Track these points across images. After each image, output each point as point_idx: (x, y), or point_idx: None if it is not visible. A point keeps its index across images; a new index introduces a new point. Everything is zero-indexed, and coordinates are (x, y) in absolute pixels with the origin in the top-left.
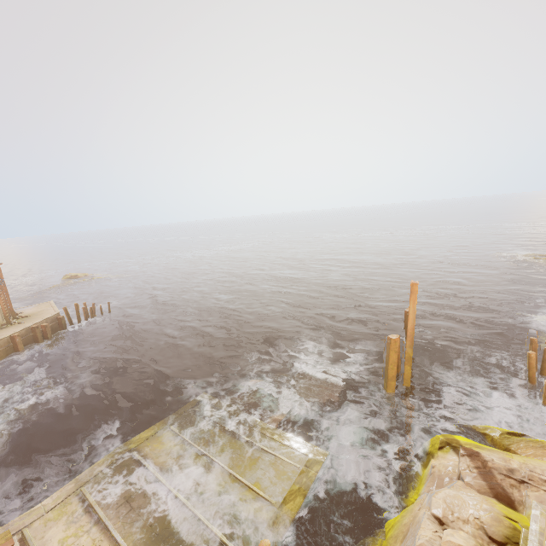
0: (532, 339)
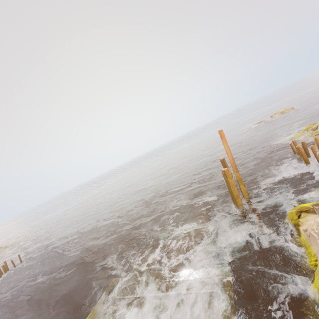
0: (292, 141)
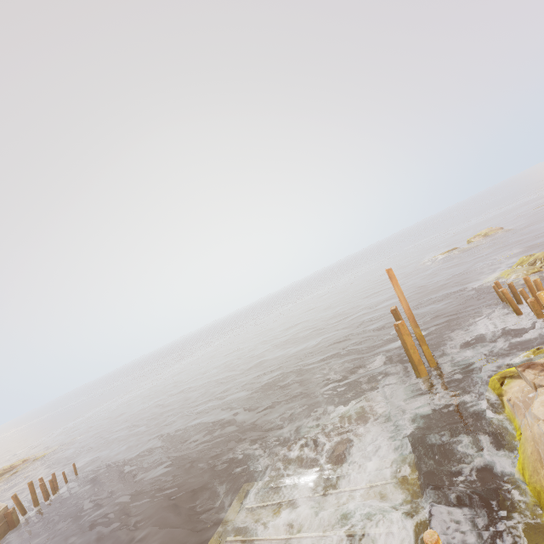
0: (495, 283)
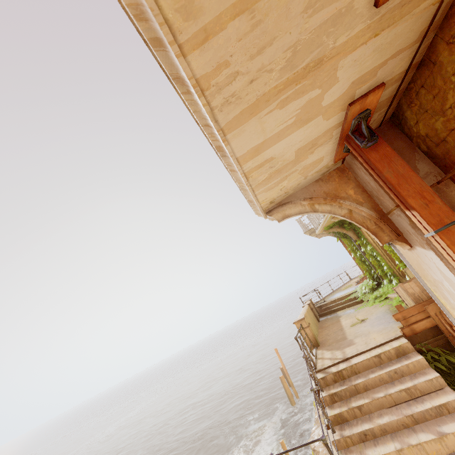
0: None
